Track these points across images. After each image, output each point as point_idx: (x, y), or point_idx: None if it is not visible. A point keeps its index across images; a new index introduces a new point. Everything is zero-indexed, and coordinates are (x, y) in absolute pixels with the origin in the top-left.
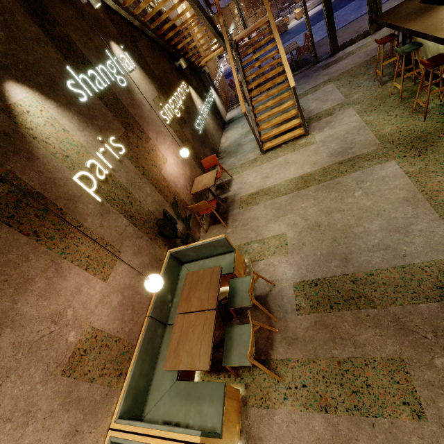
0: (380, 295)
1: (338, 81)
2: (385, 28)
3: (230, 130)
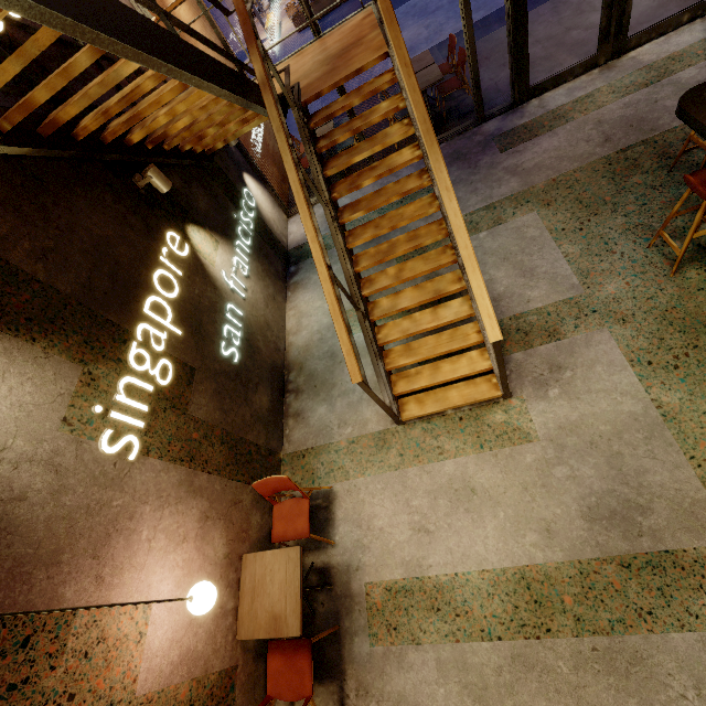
0: None
1: (551, 210)
2: (631, 54)
3: (304, 287)
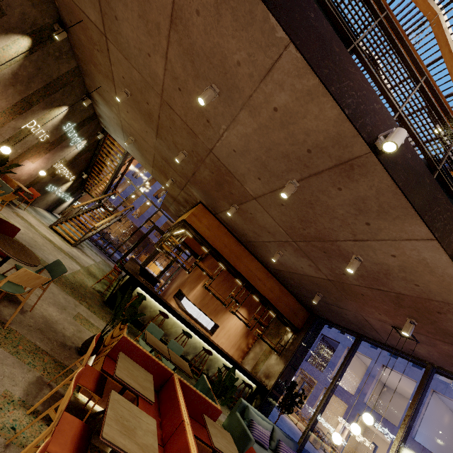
0: None
1: (104, 262)
2: None
3: (50, 214)
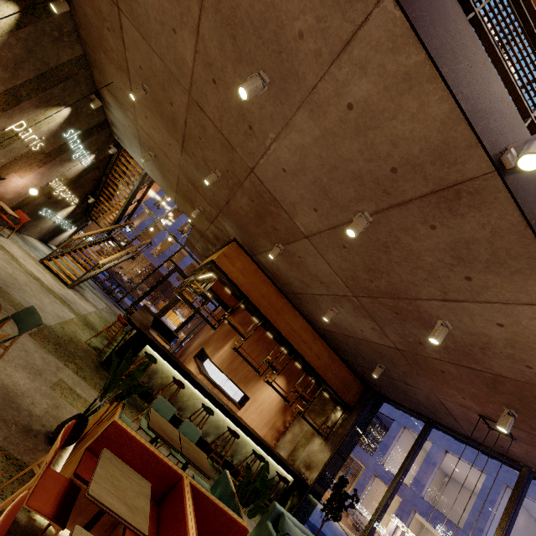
0: (1, 294)
1: (110, 309)
2: None
3: (44, 245)
